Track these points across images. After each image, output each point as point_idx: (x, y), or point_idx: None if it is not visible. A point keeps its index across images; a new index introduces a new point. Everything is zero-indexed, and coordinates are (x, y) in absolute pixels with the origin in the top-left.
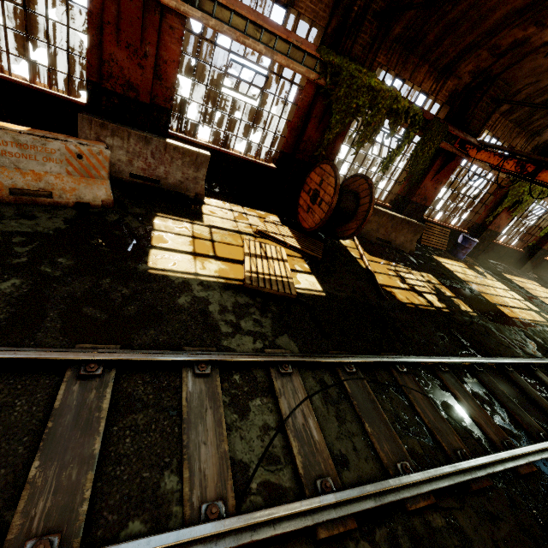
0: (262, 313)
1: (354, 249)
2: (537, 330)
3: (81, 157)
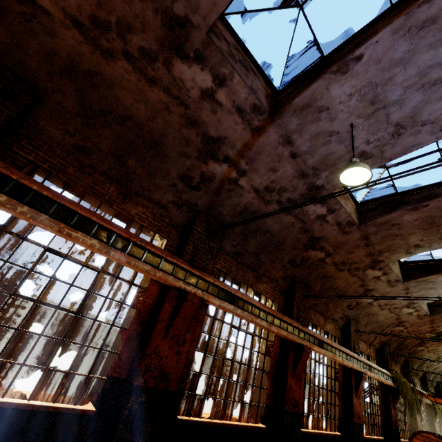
0: None
1: None
2: None
3: None
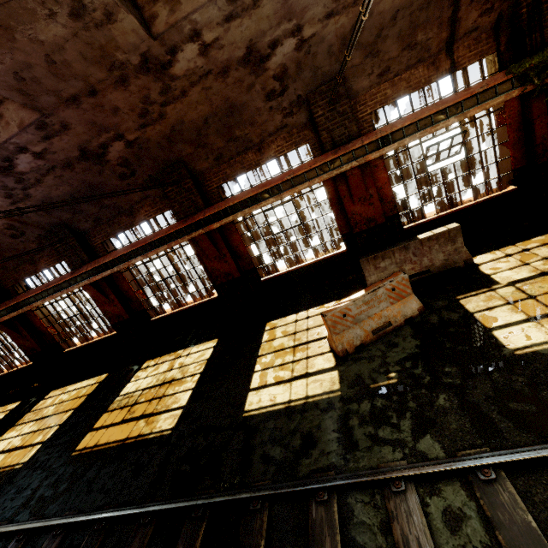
0: None
1: None
2: None
3: (393, 289)
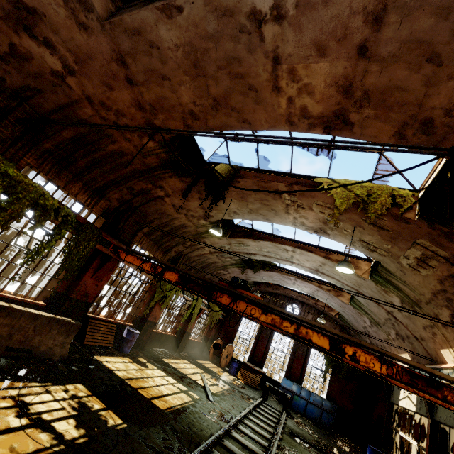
0: None
1: None
2: (185, 414)
3: None
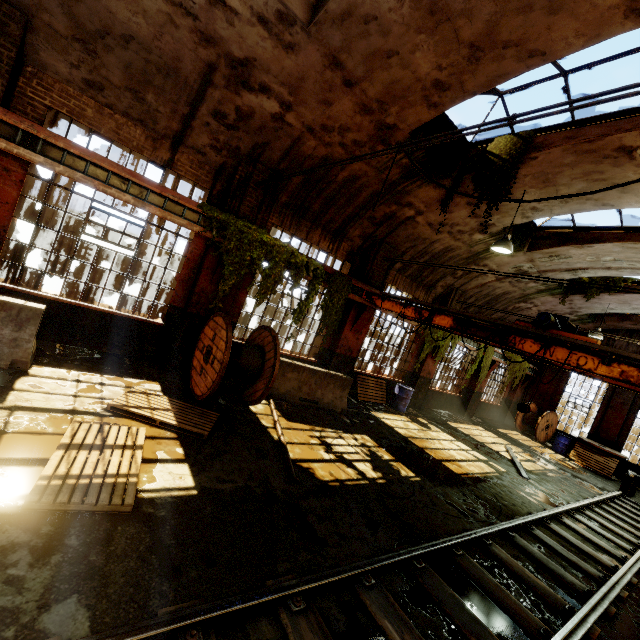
0: (38, 559)
1: (268, 416)
2: (487, 484)
3: None
